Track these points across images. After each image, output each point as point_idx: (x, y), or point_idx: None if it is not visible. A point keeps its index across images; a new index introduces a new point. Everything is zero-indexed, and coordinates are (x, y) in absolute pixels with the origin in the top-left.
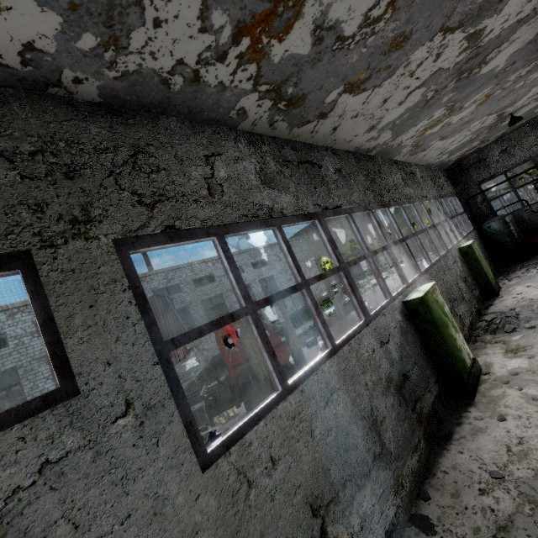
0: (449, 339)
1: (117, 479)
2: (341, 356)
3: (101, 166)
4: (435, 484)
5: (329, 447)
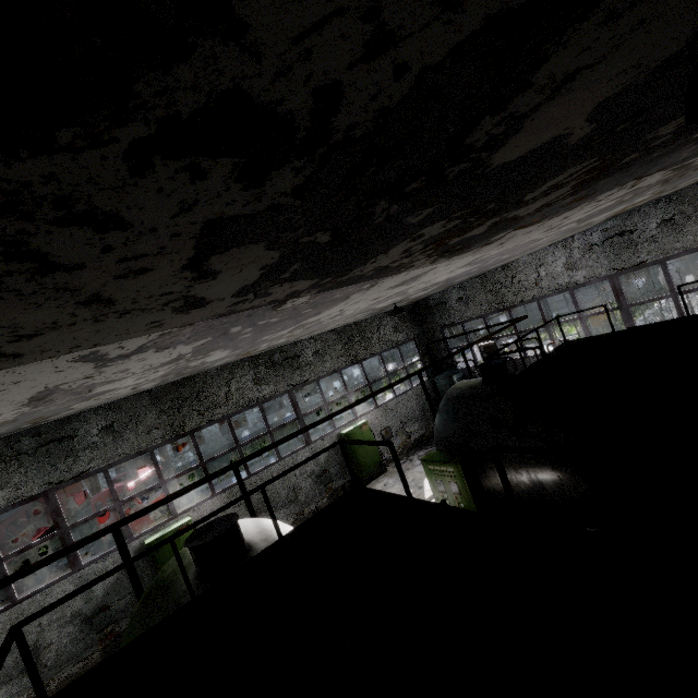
0: None
1: None
2: (18, 608)
3: None
4: None
5: None
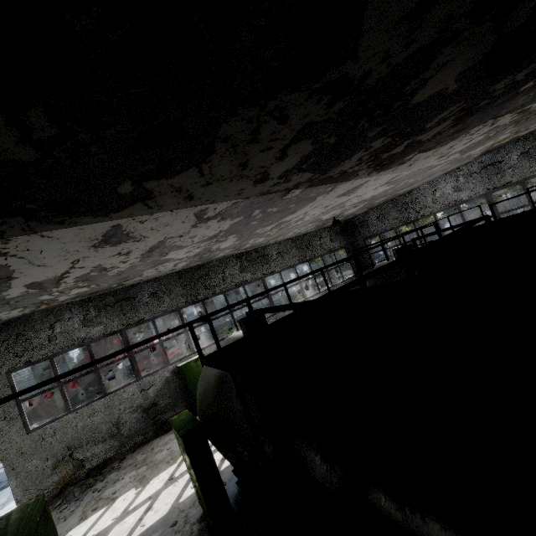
0: (194, 387)
1: (1, 434)
2: (107, 398)
3: (4, 347)
4: (141, 448)
5: (85, 431)
